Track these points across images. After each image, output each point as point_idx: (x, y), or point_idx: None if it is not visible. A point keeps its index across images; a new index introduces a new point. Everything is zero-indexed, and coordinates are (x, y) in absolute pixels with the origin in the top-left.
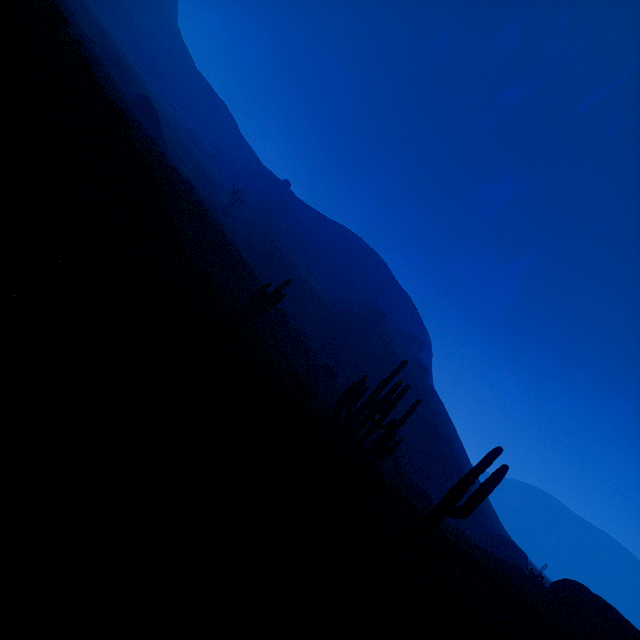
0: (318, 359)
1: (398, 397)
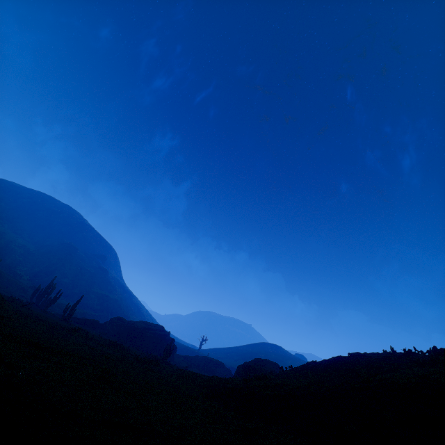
0: (30, 285)
1: (53, 288)
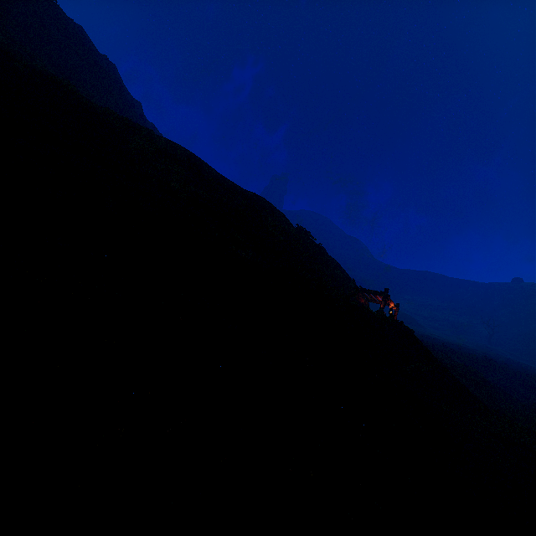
0: None
1: None
